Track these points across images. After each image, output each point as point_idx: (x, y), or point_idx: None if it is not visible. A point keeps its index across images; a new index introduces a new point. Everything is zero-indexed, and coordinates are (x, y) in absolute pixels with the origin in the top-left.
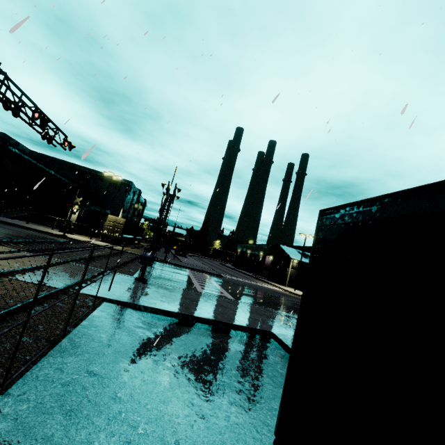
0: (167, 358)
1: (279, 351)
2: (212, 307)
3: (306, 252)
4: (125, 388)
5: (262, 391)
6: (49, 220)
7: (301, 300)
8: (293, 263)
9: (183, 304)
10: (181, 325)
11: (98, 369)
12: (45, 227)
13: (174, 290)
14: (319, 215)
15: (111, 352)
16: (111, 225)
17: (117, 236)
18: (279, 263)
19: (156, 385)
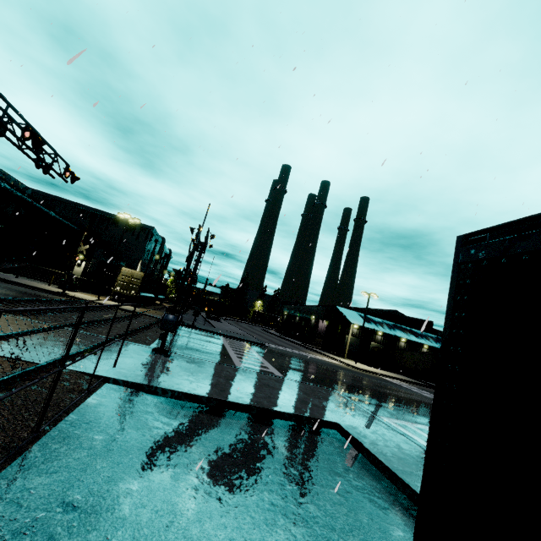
0: (193, 469)
1: (348, 450)
2: (255, 388)
3: (369, 316)
4: (124, 528)
5: (333, 519)
6: (45, 274)
7: (434, 394)
8: (352, 329)
9: (216, 385)
10: (214, 415)
11: (81, 497)
12: (40, 282)
13: (205, 365)
14: (458, 245)
15: (107, 465)
16: (126, 280)
17: (133, 294)
18: (336, 329)
19: (175, 518)
